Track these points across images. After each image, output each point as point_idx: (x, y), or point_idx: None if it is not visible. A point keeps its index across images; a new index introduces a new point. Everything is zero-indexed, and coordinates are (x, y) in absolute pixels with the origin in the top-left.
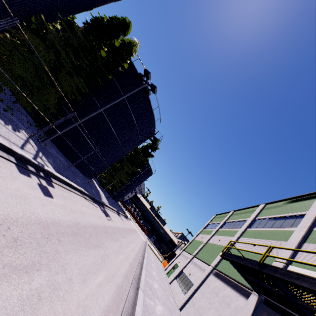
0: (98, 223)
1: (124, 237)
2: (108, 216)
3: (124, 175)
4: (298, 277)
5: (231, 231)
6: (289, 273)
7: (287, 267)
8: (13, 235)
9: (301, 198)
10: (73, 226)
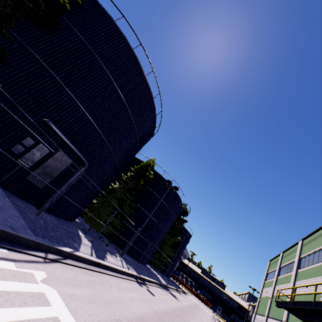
0: (177, 306)
1: (195, 314)
2: (175, 296)
3: (169, 249)
4: (306, 303)
5: (287, 276)
6: (303, 303)
7: None
8: (166, 319)
9: (321, 230)
10: (172, 311)
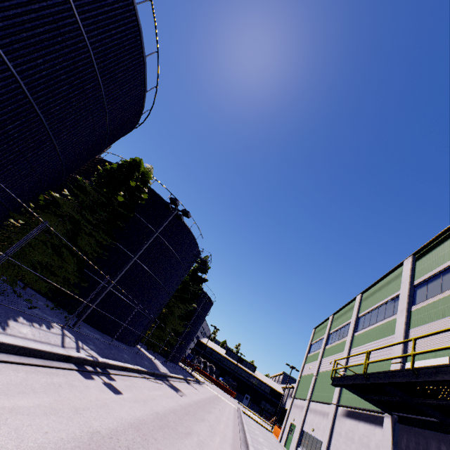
0: (175, 405)
1: (209, 412)
2: (178, 390)
3: (177, 321)
4: (393, 374)
5: (339, 344)
6: (387, 374)
7: (405, 366)
8: (124, 444)
9: (391, 275)
10: (156, 419)
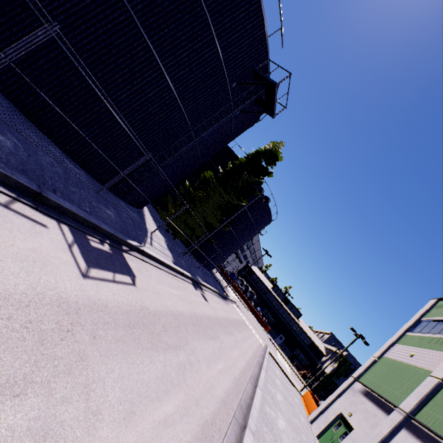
0: None
1: (168, 348)
2: (123, 271)
3: (213, 212)
4: None
5: None
6: None
7: None
8: None
9: None
10: None
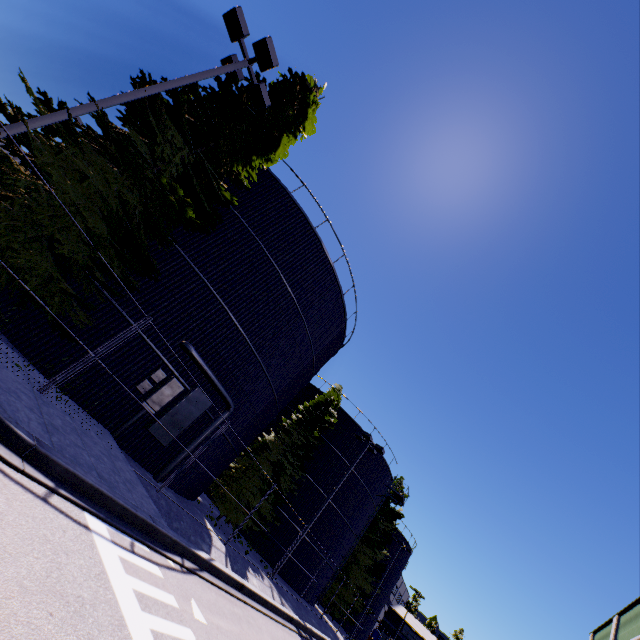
0: None
1: None
2: None
3: (363, 574)
4: None
5: None
6: None
7: None
8: None
9: None
10: None
